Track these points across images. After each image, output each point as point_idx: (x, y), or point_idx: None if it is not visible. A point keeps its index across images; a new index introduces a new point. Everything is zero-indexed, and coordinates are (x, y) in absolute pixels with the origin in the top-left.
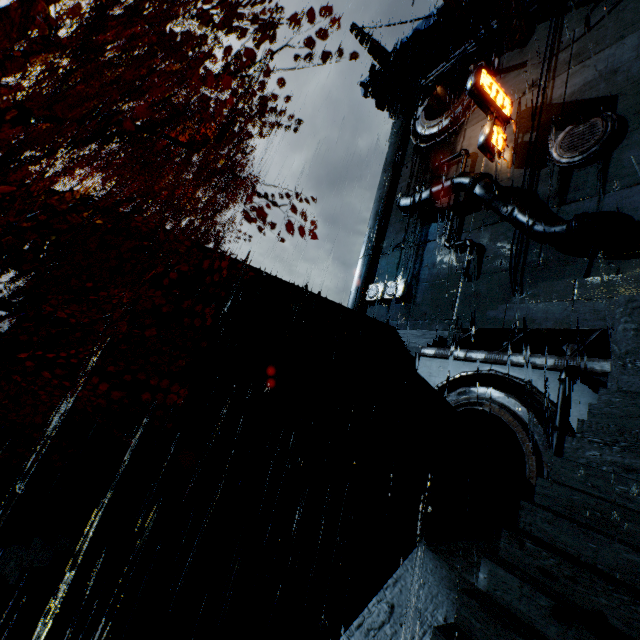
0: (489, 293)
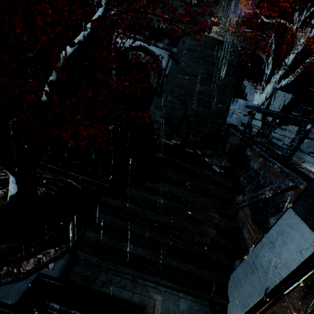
0: None
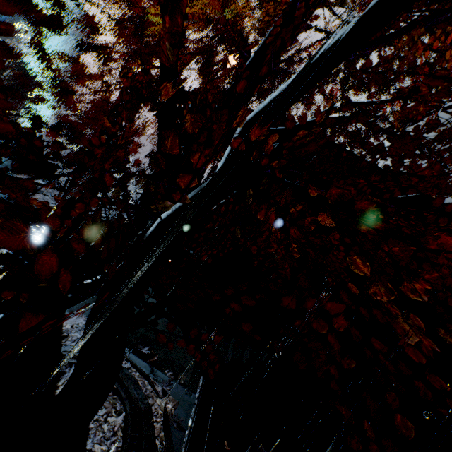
0: None
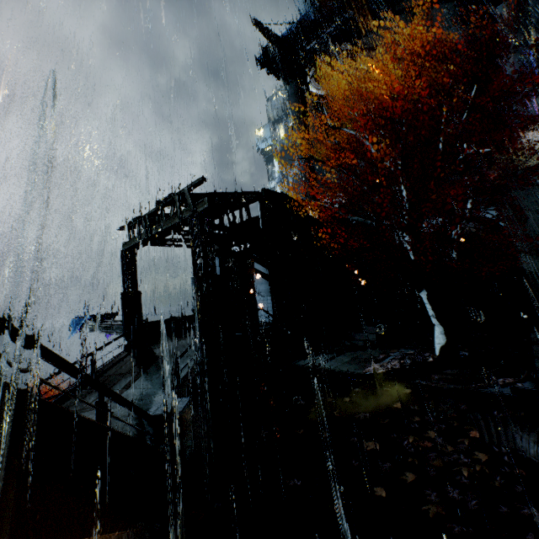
0: None
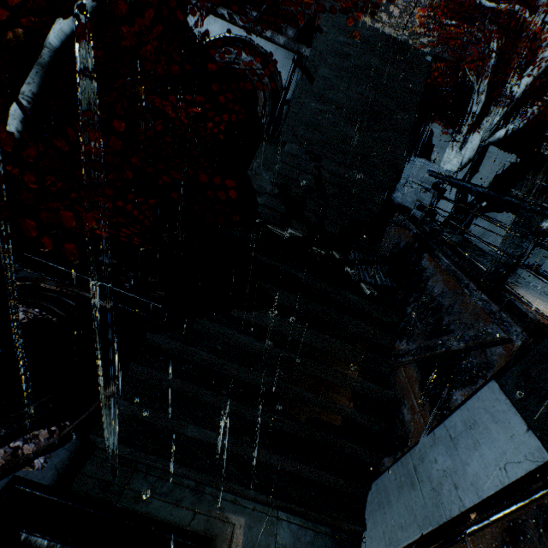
0: None
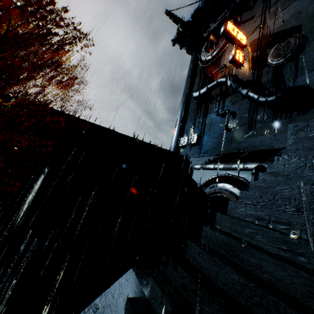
0: (238, 136)
